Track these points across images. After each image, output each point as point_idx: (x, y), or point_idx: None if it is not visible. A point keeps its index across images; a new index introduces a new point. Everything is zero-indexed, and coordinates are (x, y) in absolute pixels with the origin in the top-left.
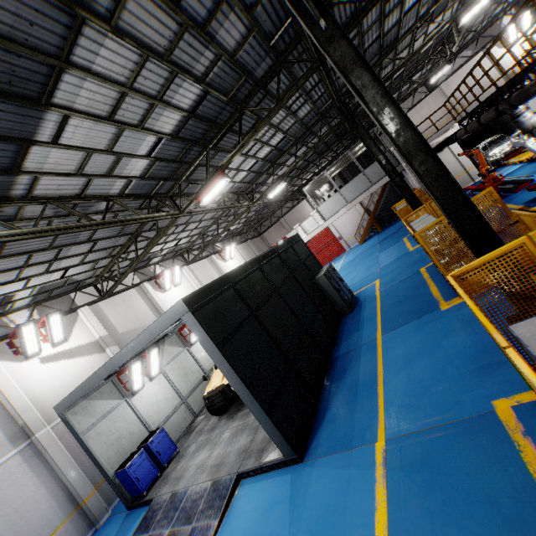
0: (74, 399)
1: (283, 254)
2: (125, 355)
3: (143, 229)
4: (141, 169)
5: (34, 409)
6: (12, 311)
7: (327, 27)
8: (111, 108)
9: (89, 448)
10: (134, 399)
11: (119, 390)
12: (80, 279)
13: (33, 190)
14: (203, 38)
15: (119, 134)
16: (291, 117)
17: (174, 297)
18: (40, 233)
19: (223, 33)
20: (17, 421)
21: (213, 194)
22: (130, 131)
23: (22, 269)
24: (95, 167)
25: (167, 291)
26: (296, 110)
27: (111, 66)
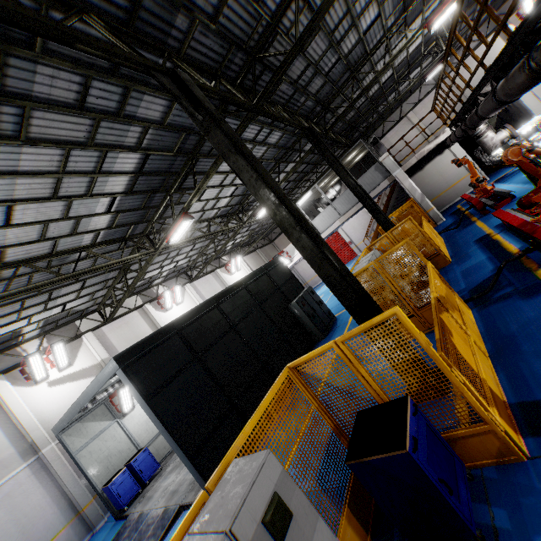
0: (62, 425)
1: (253, 284)
2: (87, 396)
3: (131, 262)
4: (106, 222)
5: (41, 429)
6: (25, 342)
7: (203, 118)
8: (53, 189)
9: (80, 466)
10: (125, 419)
11: (111, 412)
12: (83, 308)
13: (3, 259)
14: (122, 120)
15: (69, 205)
16: (261, 146)
17: (176, 316)
18: (9, 297)
19: (143, 111)
20: (27, 439)
21: (182, 233)
22: (80, 200)
23: (19, 312)
24: (57, 231)
25: (168, 310)
26: (263, 139)
27: (38, 163)
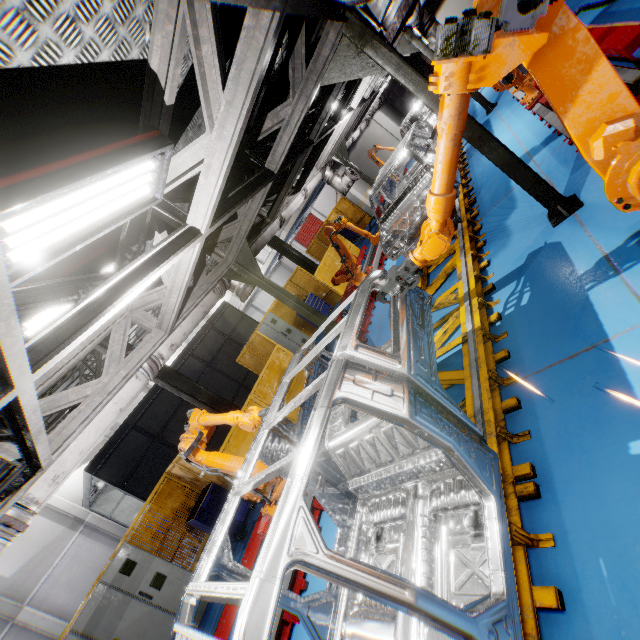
0: (87, 504)
1: (199, 347)
2: (87, 489)
3: None
4: None
5: (77, 506)
6: None
7: None
8: None
9: (118, 522)
10: None
11: None
12: None
13: None
14: None
15: None
16: None
17: None
18: None
19: None
20: (69, 517)
21: None
22: None
23: None
24: None
25: None
26: None
27: None
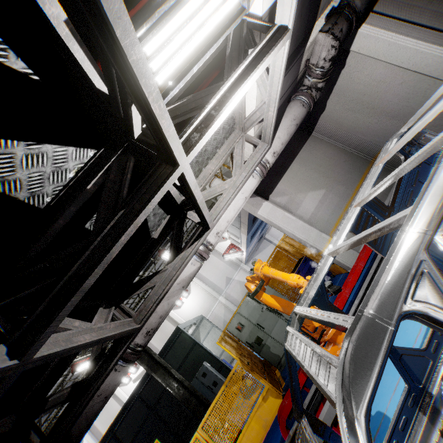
0: None
1: (146, 388)
2: None
3: None
4: None
5: None
6: None
7: None
8: None
9: None
10: None
11: None
12: None
13: None
14: None
15: None
16: None
17: (188, 307)
18: None
19: None
20: None
21: None
22: None
23: None
24: None
25: (181, 306)
26: None
27: None
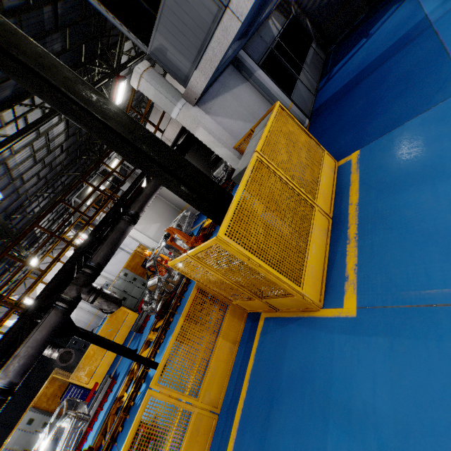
0: None
1: None
2: None
3: None
4: None
5: None
6: None
7: None
8: None
9: None
10: None
11: None
12: None
13: None
14: None
15: None
16: None
17: None
18: None
19: None
20: None
21: None
22: None
23: None
24: None
25: None
26: None
27: None
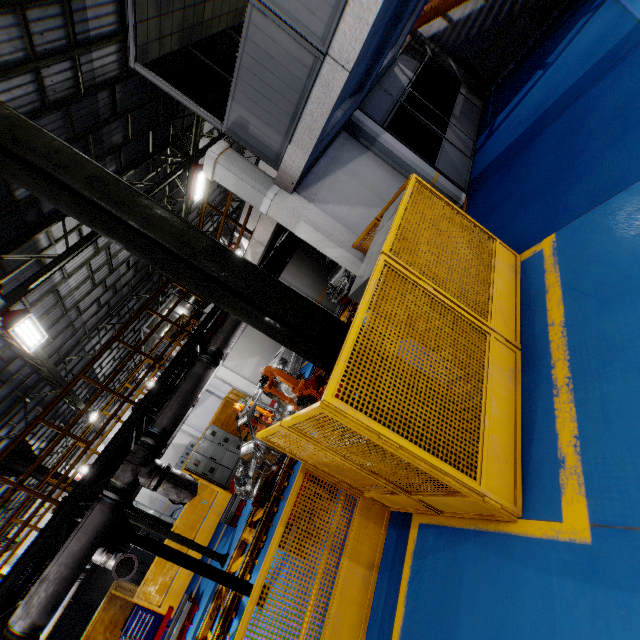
0: None
1: None
2: None
3: None
4: None
5: None
6: None
7: None
8: None
9: None
10: None
11: None
12: None
13: None
14: None
15: None
16: None
17: None
18: None
19: None
20: None
21: None
22: None
23: None
24: None
25: None
26: None
27: None
